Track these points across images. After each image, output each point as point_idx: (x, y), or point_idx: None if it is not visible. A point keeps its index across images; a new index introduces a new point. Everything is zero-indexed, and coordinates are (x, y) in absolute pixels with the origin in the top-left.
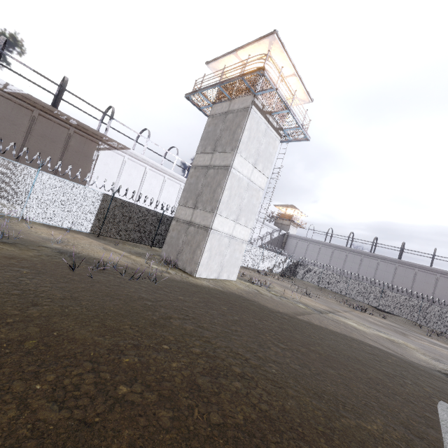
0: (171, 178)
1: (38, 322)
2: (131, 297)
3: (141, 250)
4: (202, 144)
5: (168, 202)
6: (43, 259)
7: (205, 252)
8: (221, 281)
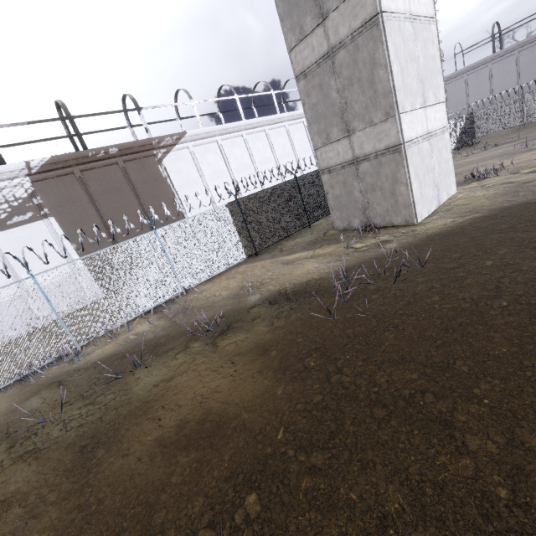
0: (249, 132)
1: (531, 466)
2: (465, 310)
3: (305, 238)
4: (290, 26)
5: (267, 164)
6: (283, 326)
7: (412, 183)
8: (451, 206)
